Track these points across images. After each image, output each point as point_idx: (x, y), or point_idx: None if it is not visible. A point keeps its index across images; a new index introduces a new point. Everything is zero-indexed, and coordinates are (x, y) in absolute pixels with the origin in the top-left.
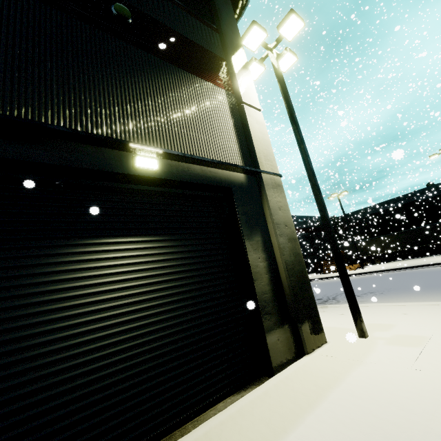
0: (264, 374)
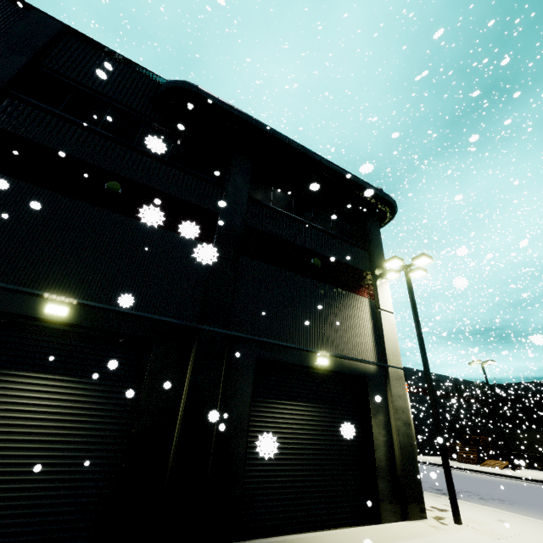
0: (374, 522)
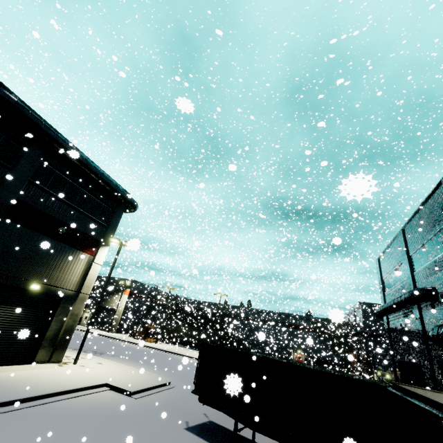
0: (29, 364)
